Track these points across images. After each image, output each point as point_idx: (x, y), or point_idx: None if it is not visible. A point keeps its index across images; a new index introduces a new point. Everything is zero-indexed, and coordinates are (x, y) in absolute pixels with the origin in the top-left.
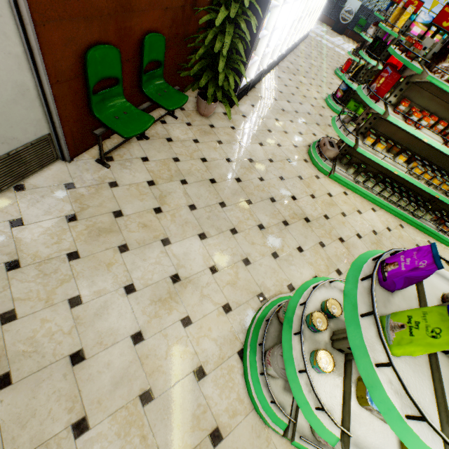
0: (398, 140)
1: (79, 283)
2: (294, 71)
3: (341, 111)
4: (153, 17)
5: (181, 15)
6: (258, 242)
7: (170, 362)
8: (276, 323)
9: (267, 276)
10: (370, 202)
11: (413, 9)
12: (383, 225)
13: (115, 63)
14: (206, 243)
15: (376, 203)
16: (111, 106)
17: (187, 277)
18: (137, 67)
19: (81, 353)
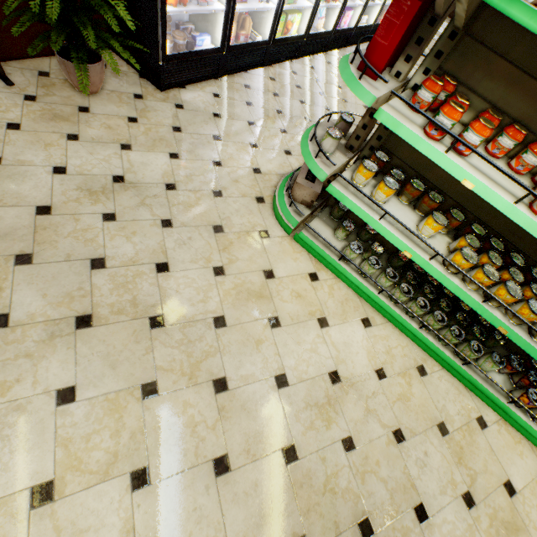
0: (438, 183)
1: None
2: None
3: None
4: None
5: None
6: None
7: None
8: None
9: None
10: (367, 304)
11: None
12: (371, 362)
13: None
14: None
15: (379, 308)
16: None
17: None
18: None
19: None
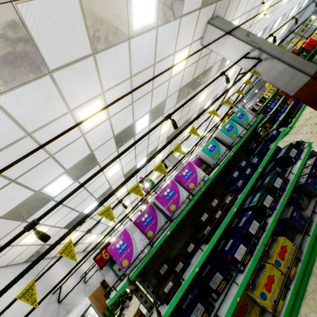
0: None
1: None
2: None
3: None
4: (105, 303)
5: None
6: None
7: None
8: None
9: None
10: None
11: None
12: None
13: (107, 312)
14: None
15: None
16: None
17: None
18: (110, 313)
19: None
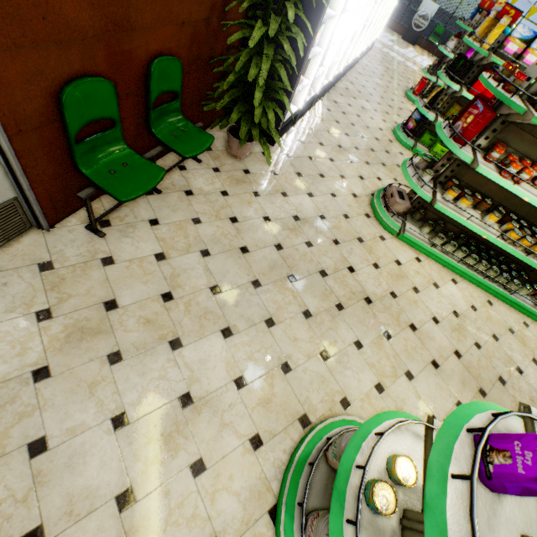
0: (488, 193)
1: (46, 417)
2: (354, 94)
3: (413, 145)
4: (163, 36)
5: (204, 30)
6: (302, 337)
7: (170, 536)
8: (323, 465)
9: (313, 388)
10: (449, 270)
11: (509, 21)
12: (466, 303)
13: (108, 100)
14: (231, 343)
15: (457, 271)
16: (105, 155)
17: (203, 397)
18: (143, 101)
19: (38, 533)
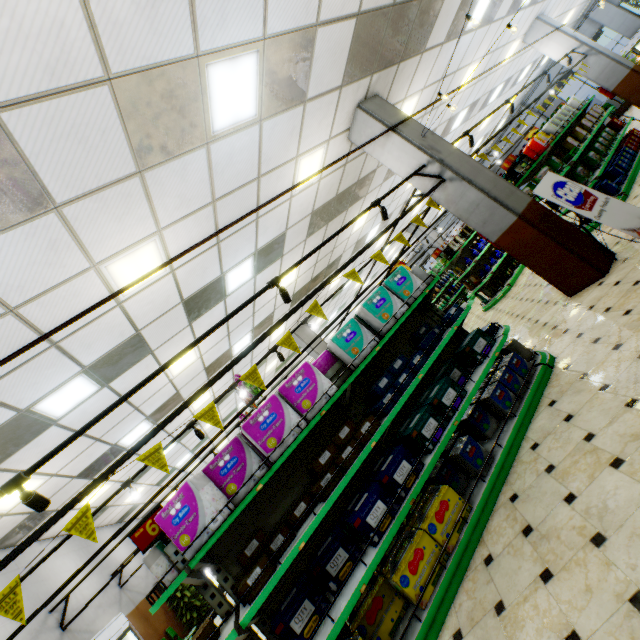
0: None
1: None
2: None
3: None
4: (163, 626)
5: (168, 619)
6: None
7: None
8: None
9: None
10: None
11: None
12: None
13: None
14: None
15: None
16: None
17: None
18: None
19: None
